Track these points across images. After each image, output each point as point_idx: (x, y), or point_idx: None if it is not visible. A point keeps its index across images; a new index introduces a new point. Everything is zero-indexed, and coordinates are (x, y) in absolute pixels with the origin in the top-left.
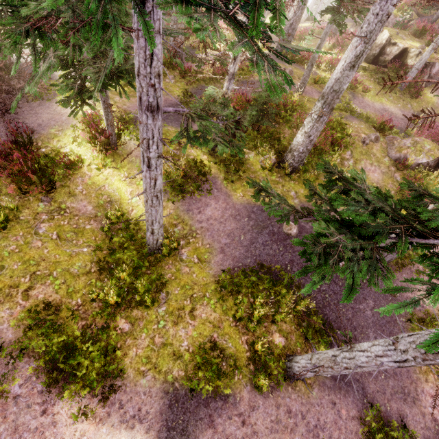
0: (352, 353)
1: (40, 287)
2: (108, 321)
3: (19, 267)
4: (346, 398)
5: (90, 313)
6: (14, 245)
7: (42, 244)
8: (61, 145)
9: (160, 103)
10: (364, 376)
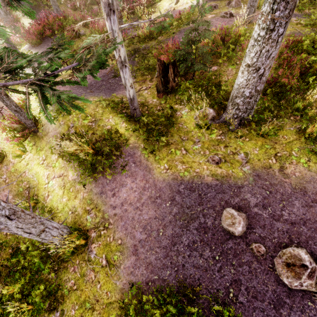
0: None
1: None
2: None
3: None
4: None
5: None
6: None
7: None
8: None
9: None
10: None
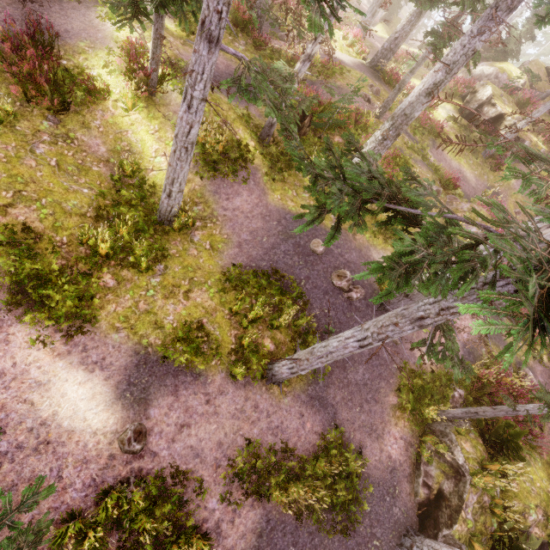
0: (328, 342)
1: (23, 208)
2: (92, 269)
3: (3, 179)
4: (316, 416)
5: (74, 255)
6: (2, 153)
7: (37, 165)
8: (88, 65)
9: (221, 36)
10: (340, 404)
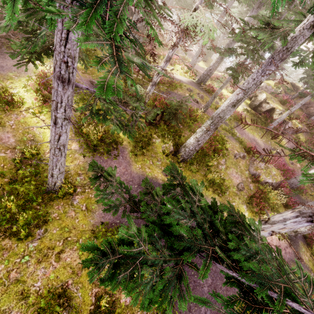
0: None
1: None
2: None
3: None
4: None
5: None
6: None
7: None
8: (12, 86)
9: (71, 78)
10: None
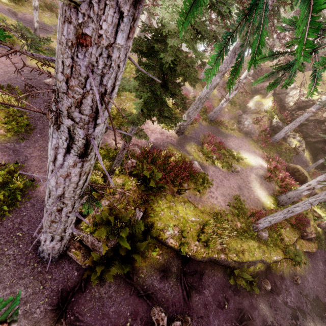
0: None
1: None
2: None
3: None
4: (4, 156)
5: None
6: None
7: None
8: None
9: None
10: (34, 157)
